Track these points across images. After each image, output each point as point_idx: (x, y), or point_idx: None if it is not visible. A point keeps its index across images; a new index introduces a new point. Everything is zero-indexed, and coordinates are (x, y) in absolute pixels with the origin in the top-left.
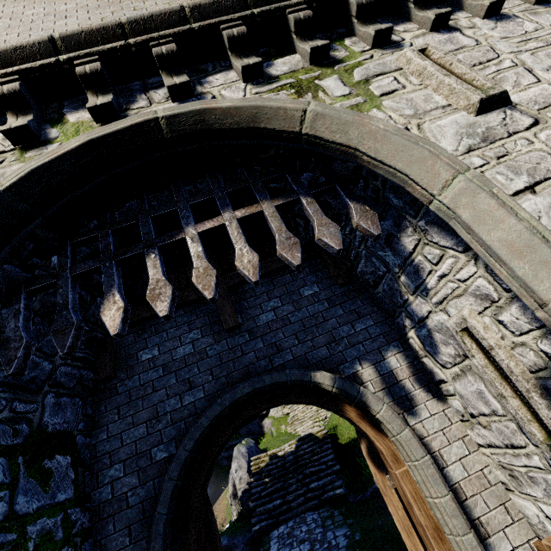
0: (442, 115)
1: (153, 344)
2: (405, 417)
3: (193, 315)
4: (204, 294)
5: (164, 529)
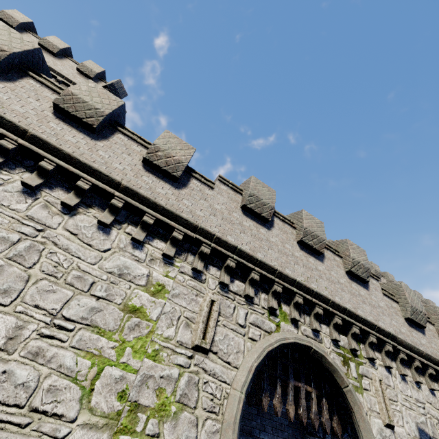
0: (376, 416)
1: None
2: None
3: None
4: (290, 417)
5: None
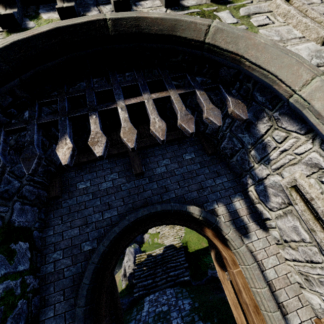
0: (299, 43)
1: (87, 179)
2: (242, 239)
3: (114, 164)
4: (128, 144)
5: (86, 293)
